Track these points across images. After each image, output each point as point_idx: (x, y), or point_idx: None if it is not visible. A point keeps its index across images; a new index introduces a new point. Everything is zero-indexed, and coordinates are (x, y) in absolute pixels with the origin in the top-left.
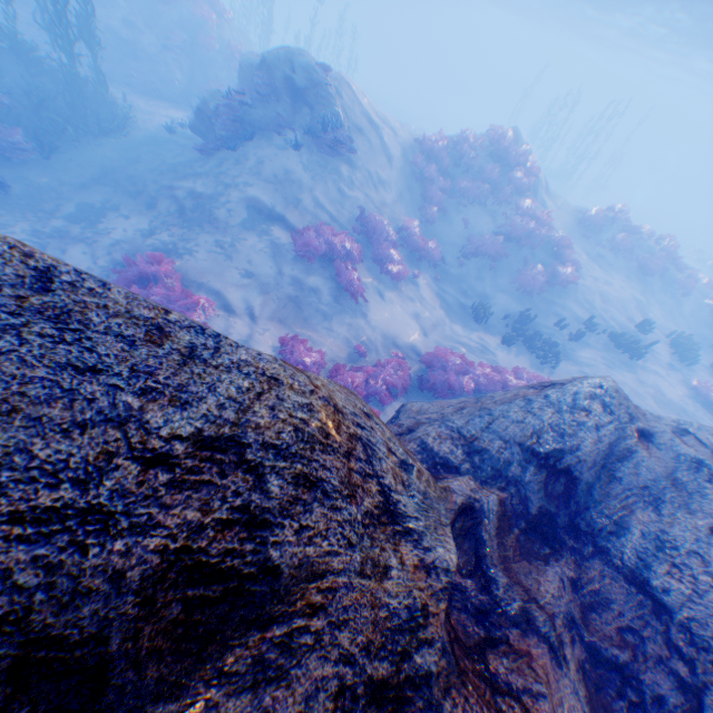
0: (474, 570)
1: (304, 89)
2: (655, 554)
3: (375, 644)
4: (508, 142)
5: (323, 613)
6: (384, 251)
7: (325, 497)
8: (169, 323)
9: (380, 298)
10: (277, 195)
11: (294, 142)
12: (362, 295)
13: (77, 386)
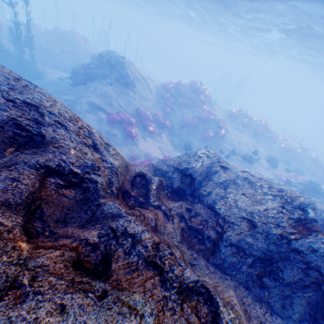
0: (144, 196)
1: (114, 64)
2: (219, 199)
3: (76, 164)
4: (197, 85)
5: (58, 149)
6: (146, 122)
7: (66, 129)
8: (22, 79)
9: (144, 140)
10: (102, 101)
11: (110, 82)
12: (135, 138)
13: None
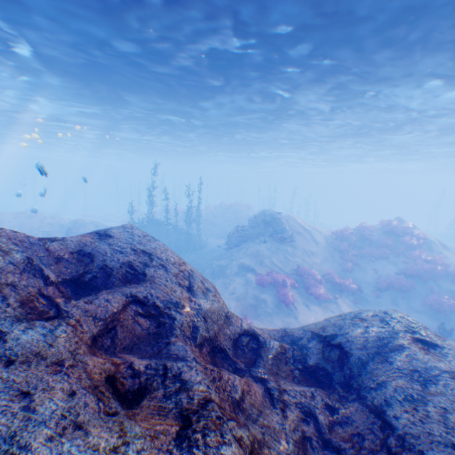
0: (249, 363)
1: (269, 221)
2: (401, 401)
3: (161, 298)
4: (394, 224)
5: (150, 283)
6: (310, 283)
7: (165, 269)
8: (148, 235)
9: (306, 307)
10: (253, 261)
11: (263, 240)
12: (292, 304)
13: (128, 238)
